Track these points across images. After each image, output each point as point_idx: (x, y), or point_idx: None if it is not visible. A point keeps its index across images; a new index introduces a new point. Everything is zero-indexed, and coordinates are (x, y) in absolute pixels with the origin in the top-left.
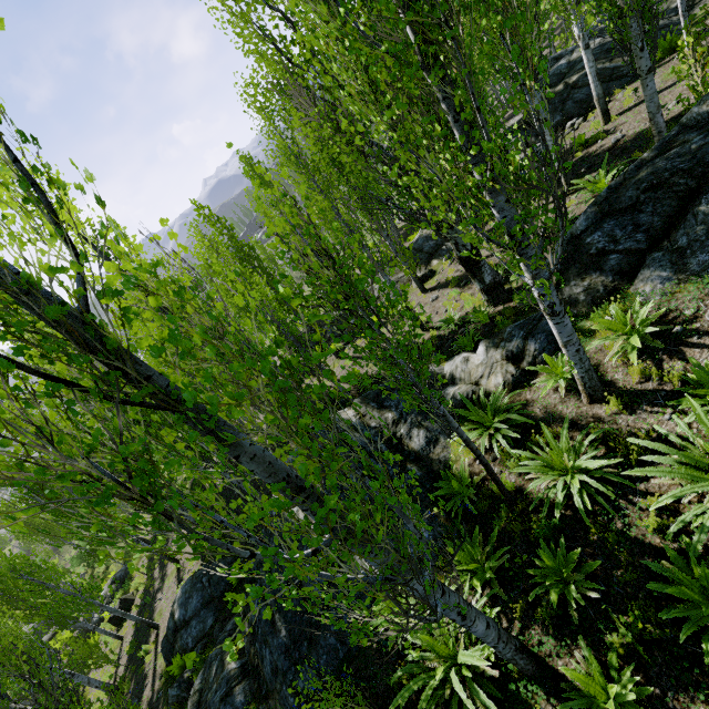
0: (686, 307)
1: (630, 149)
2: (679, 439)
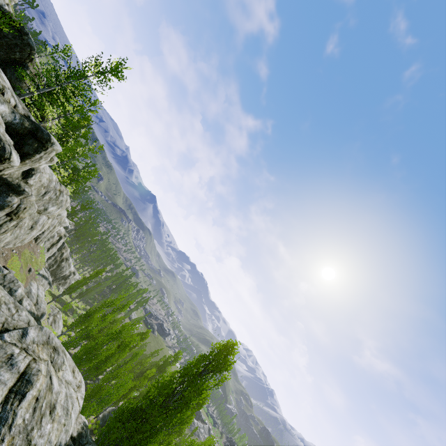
0: None
1: None
2: None
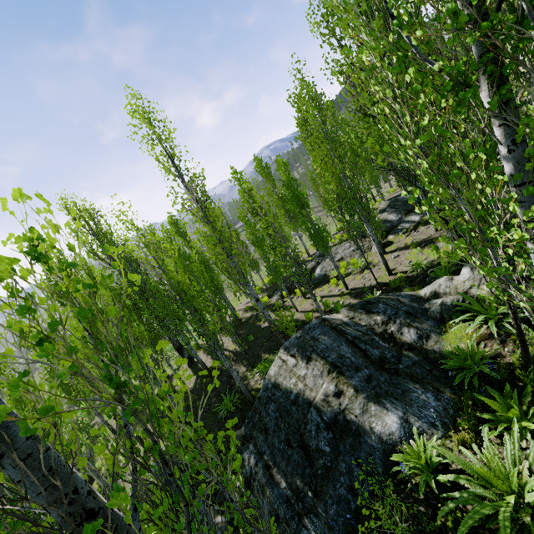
0: None
1: None
2: None
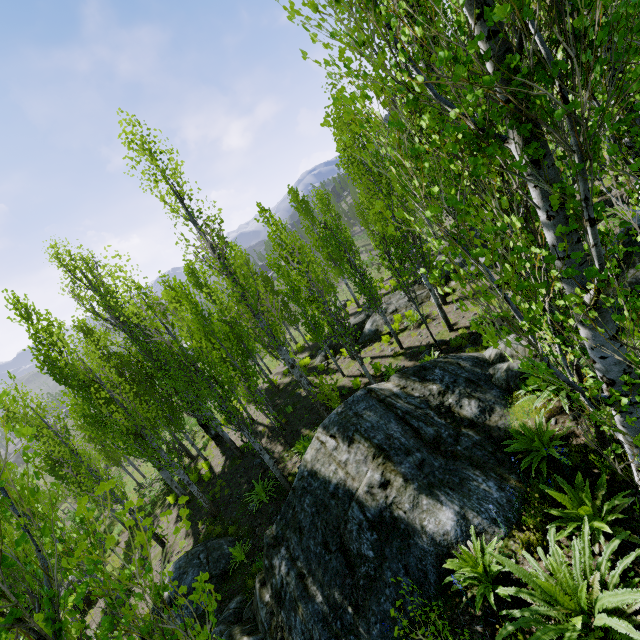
0: None
1: None
2: None
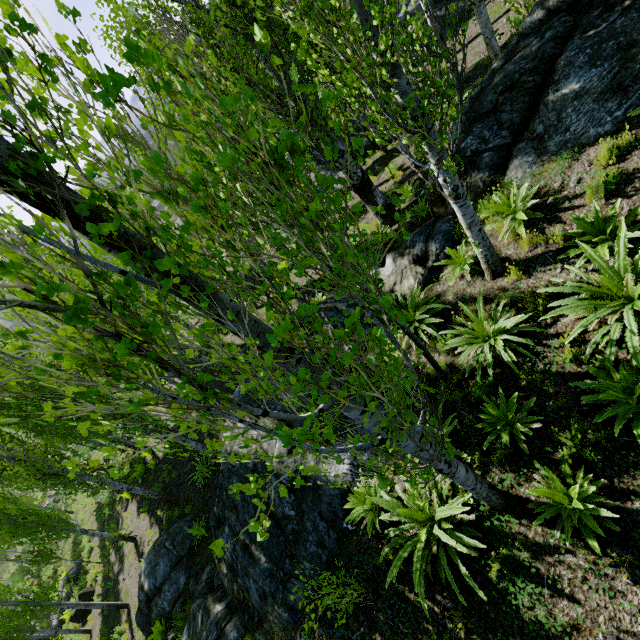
0: (553, 181)
1: (473, 77)
2: (575, 282)
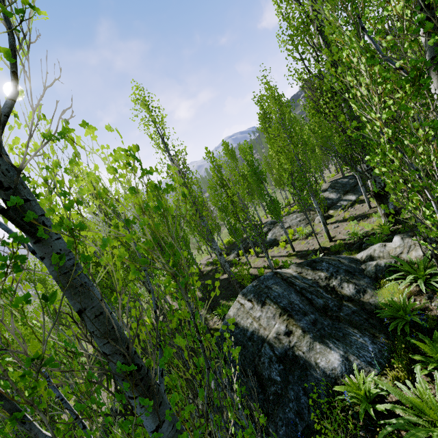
0: None
1: None
2: None
